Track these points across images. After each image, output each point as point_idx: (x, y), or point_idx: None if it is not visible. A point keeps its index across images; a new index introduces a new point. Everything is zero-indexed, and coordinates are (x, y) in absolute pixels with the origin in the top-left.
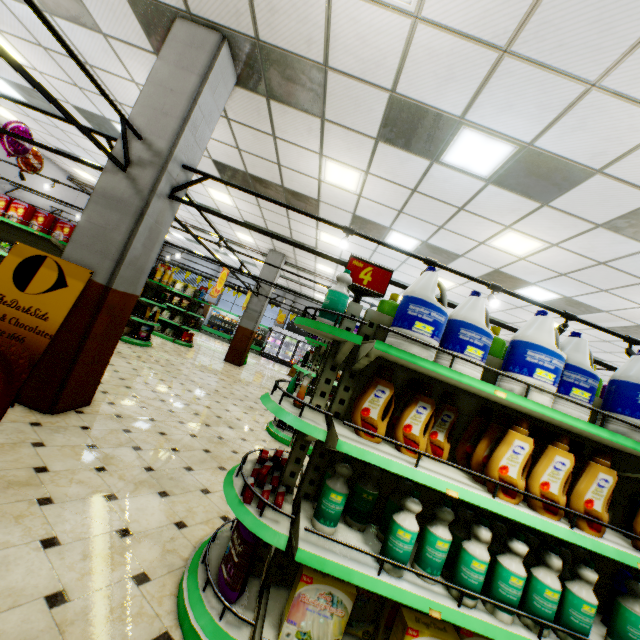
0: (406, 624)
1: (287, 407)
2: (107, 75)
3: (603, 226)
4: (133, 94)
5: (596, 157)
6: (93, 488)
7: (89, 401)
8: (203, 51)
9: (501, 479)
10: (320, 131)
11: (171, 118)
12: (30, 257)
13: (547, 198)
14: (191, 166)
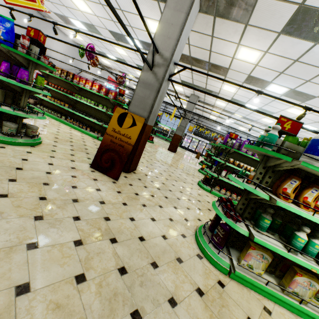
0: (296, 271)
1: (246, 184)
2: (129, 14)
3: None
4: (139, 22)
5: None
6: (154, 202)
7: (135, 168)
8: None
9: None
10: (242, 31)
11: (171, 40)
12: (122, 113)
13: None
14: (176, 62)
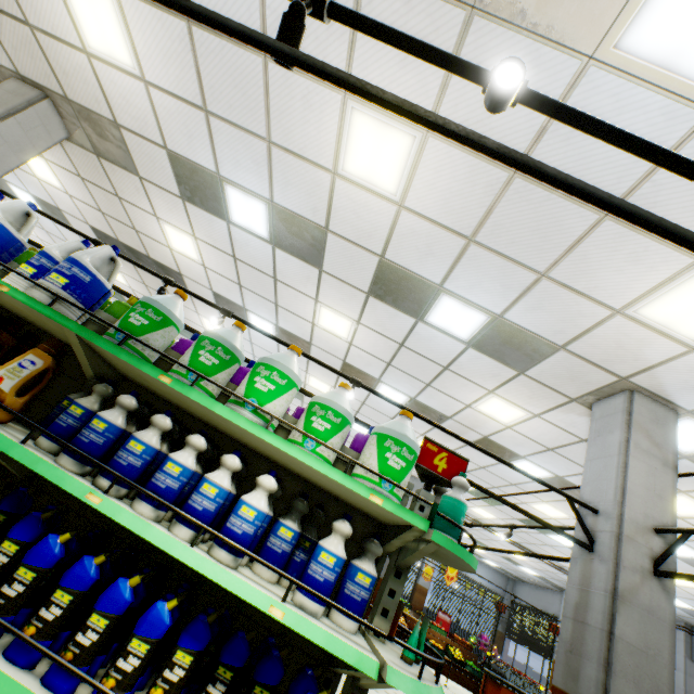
0: None
1: None
2: None
3: (371, 295)
4: None
5: (316, 213)
6: None
7: None
8: (21, 98)
9: None
10: (144, 190)
11: None
12: None
13: (318, 262)
14: None
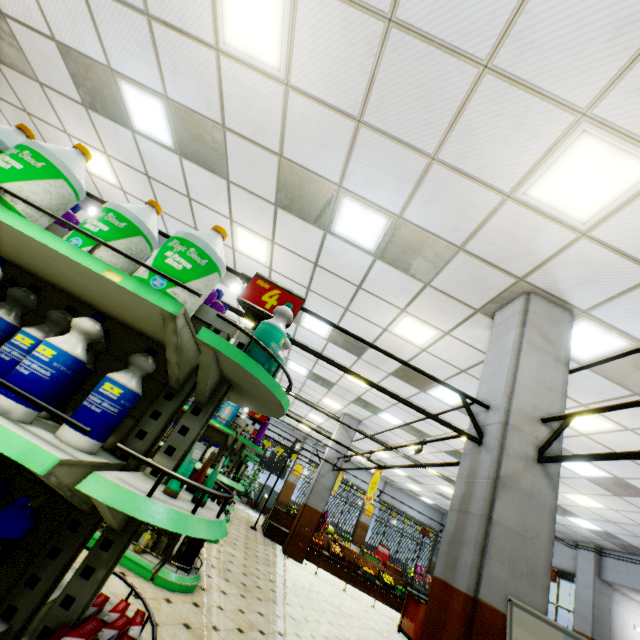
0: None
1: None
2: None
3: (279, 206)
4: None
5: (210, 107)
6: None
7: None
8: None
9: None
10: (48, 100)
11: None
12: None
13: (224, 171)
14: None
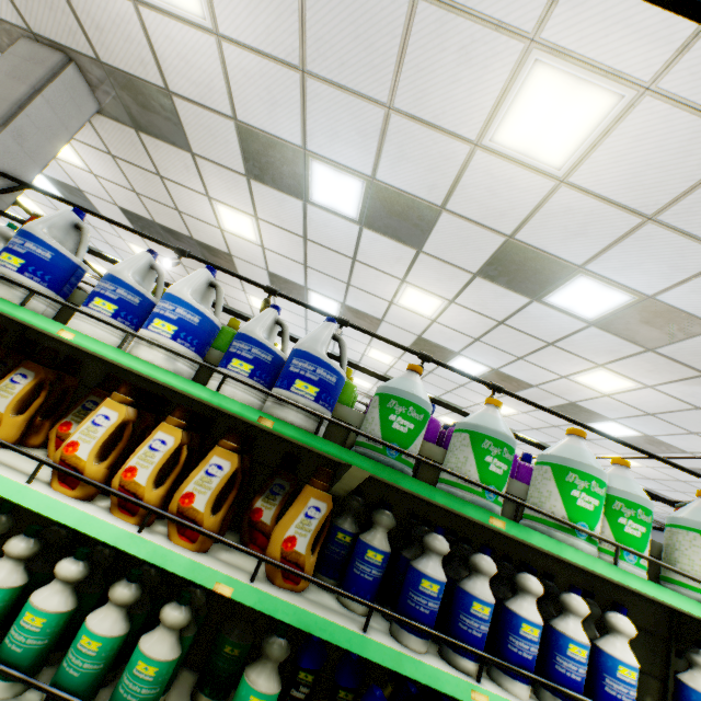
0: None
1: None
2: None
3: (479, 275)
4: None
5: (432, 191)
6: None
7: None
8: (43, 67)
9: (64, 460)
10: (196, 168)
11: None
12: None
13: (418, 243)
14: (19, 178)
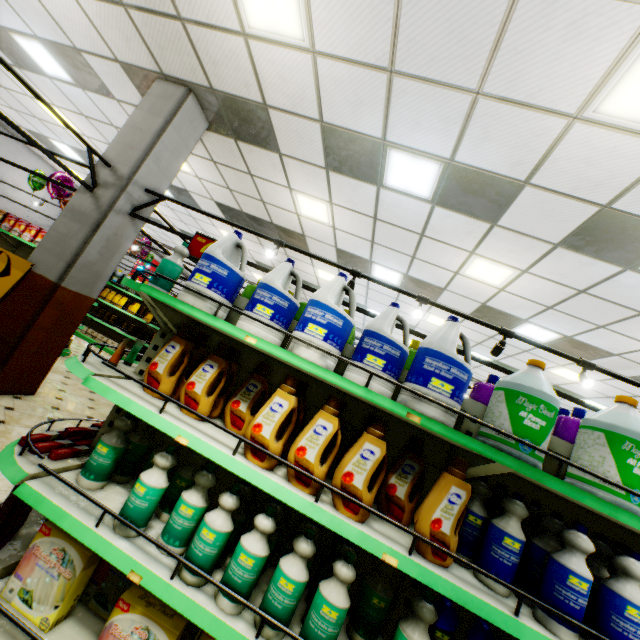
0: (122, 595)
1: (90, 359)
2: None
3: (561, 245)
4: None
5: (516, 167)
6: None
7: (33, 391)
8: (171, 101)
9: (253, 438)
10: (282, 166)
11: (136, 151)
12: None
13: (493, 217)
14: (157, 191)
